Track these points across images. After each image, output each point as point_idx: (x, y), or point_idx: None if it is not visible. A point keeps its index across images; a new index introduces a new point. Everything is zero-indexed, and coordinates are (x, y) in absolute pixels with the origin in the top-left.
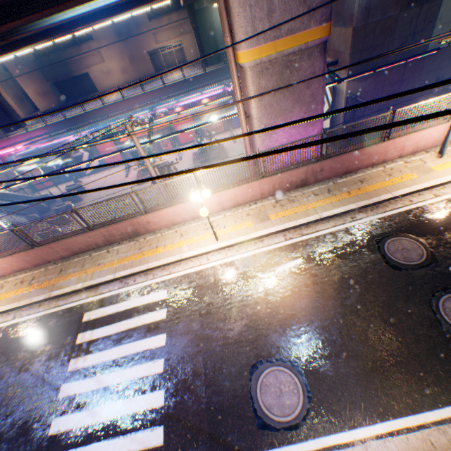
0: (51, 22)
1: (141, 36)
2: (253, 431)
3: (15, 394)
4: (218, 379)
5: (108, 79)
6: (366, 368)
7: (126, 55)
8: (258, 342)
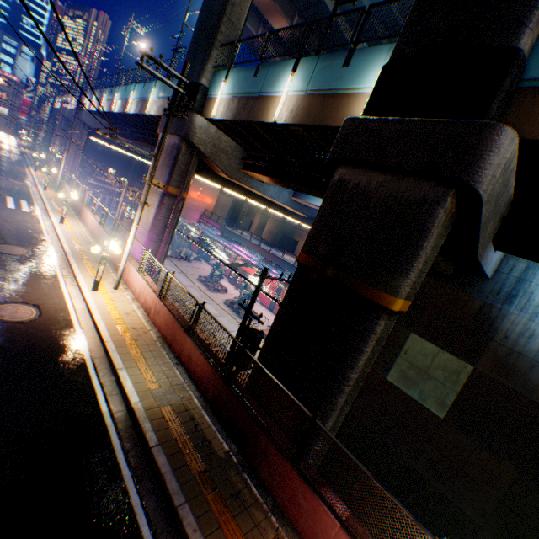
0: None
1: None
2: None
3: None
4: None
5: None
6: None
7: None
8: None
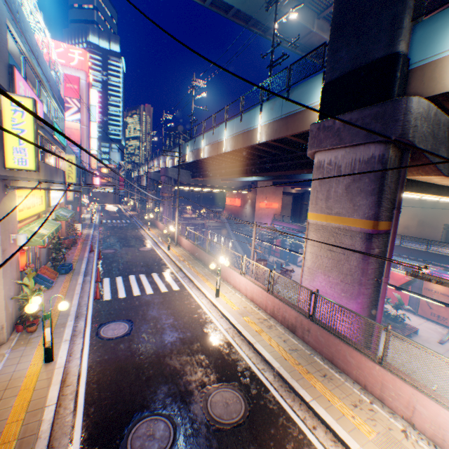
0: (309, 177)
1: (444, 210)
2: (100, 321)
3: (133, 267)
4: (127, 310)
5: None
6: (118, 363)
7: (417, 217)
8: (144, 320)
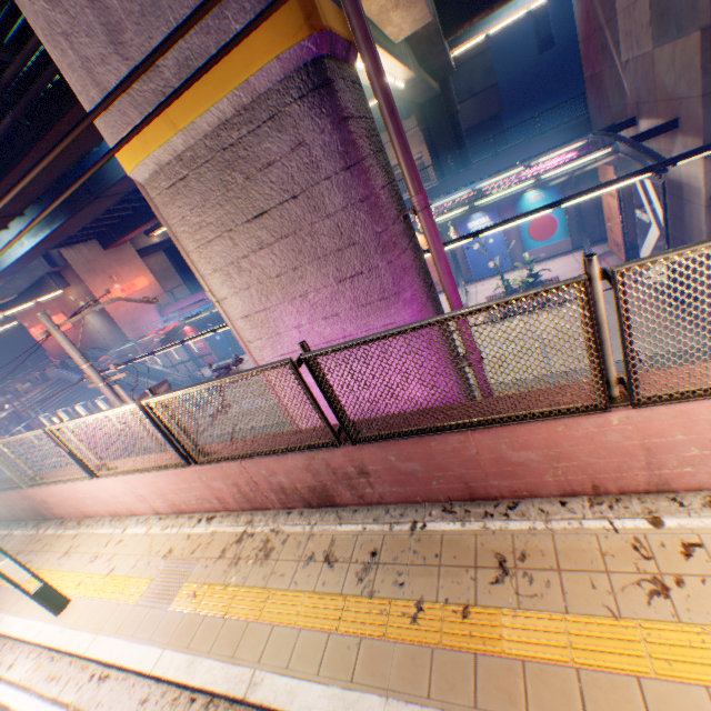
0: None
1: None
2: None
3: None
4: None
5: None
6: None
7: None
8: None
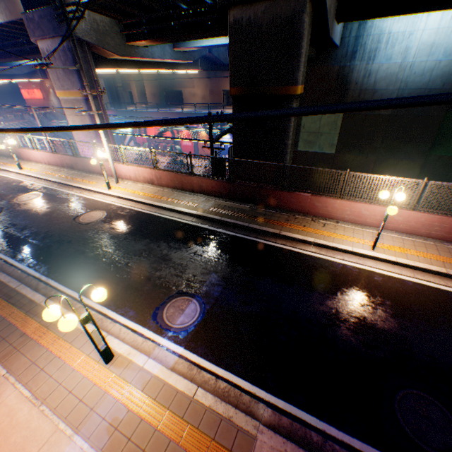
0: None
1: (222, 79)
2: None
3: None
4: None
5: (192, 100)
6: None
7: (209, 88)
8: None
